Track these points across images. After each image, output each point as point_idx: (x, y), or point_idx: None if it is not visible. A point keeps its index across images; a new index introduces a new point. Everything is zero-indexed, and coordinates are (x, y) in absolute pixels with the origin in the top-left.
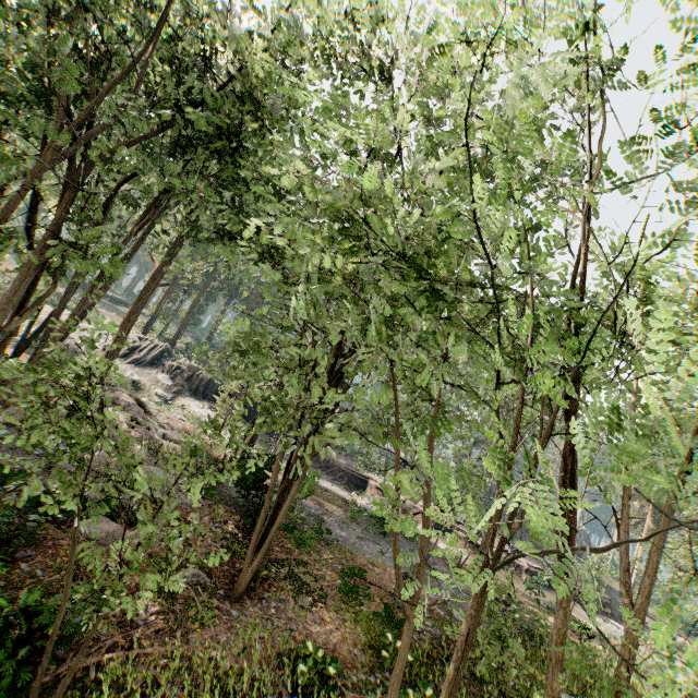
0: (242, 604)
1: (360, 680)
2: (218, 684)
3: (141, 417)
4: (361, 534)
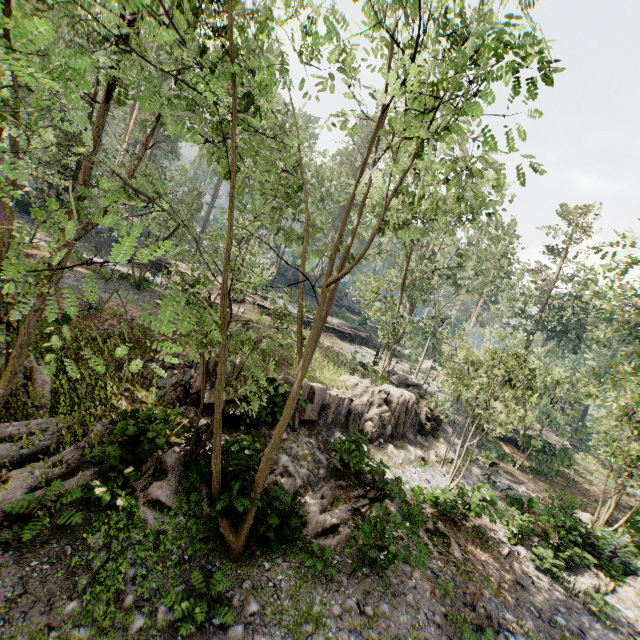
0: None
1: None
2: None
3: None
4: (102, 286)
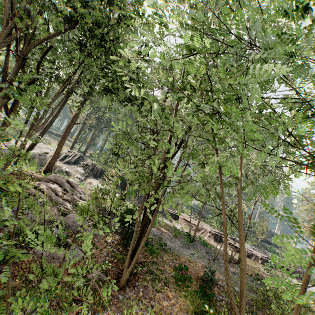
0: (124, 291)
1: None
2: None
3: (68, 188)
4: (181, 244)
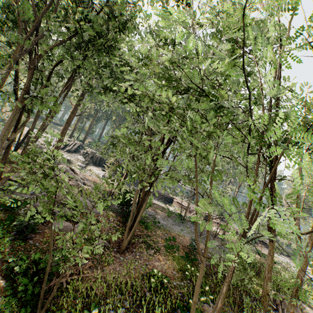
0: (124, 254)
1: (177, 284)
2: (118, 288)
3: (73, 175)
4: (172, 223)
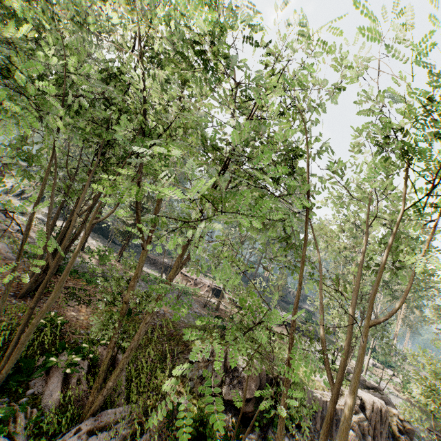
0: (24, 300)
1: (86, 333)
2: None
3: (3, 219)
4: (144, 286)
